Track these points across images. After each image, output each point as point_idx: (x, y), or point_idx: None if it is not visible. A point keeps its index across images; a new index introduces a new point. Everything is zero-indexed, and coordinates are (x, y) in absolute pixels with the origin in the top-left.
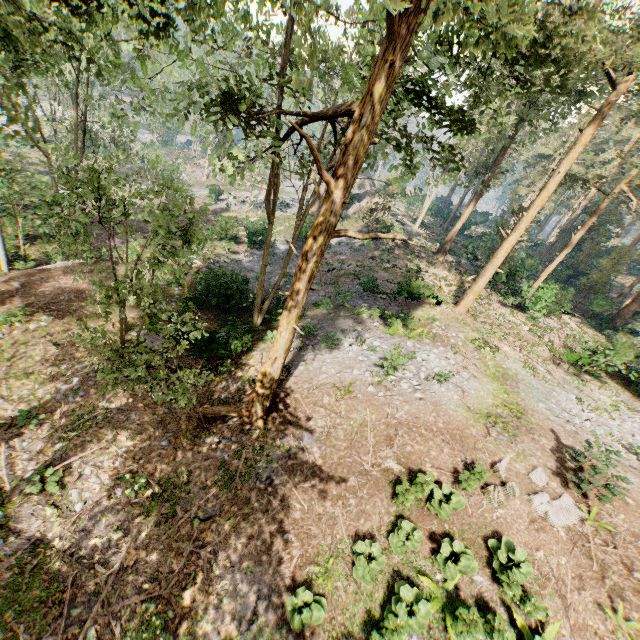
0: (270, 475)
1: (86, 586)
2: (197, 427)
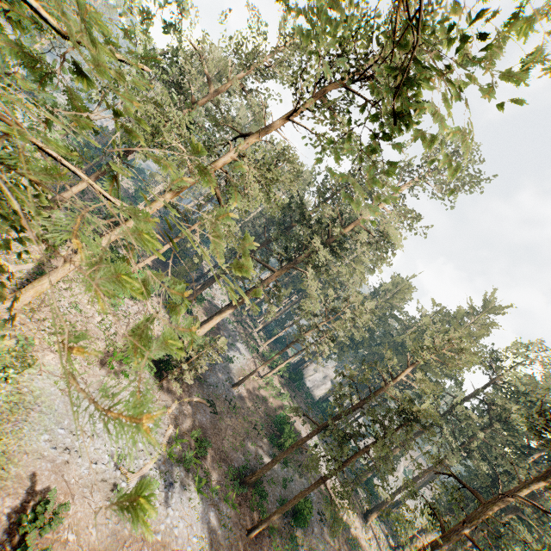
0: None
1: None
2: None
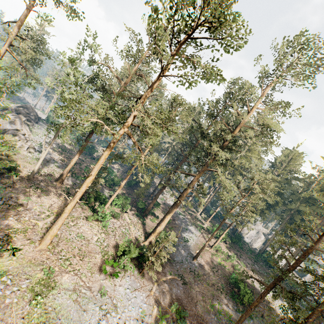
0: None
1: None
2: None
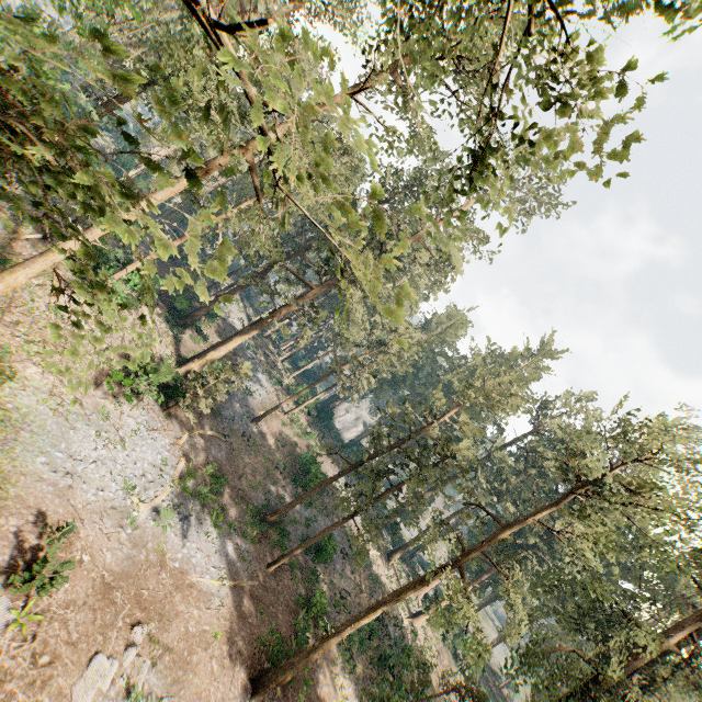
0: None
1: None
2: None
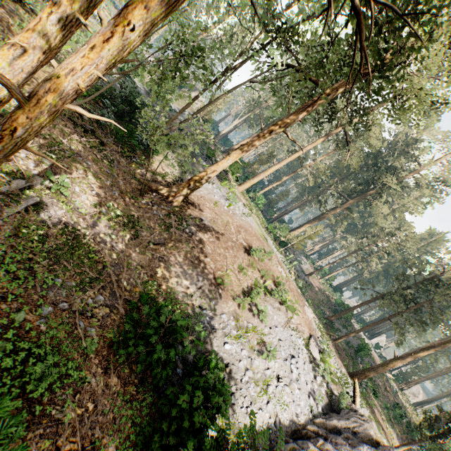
0: (190, 231)
1: (110, 258)
2: (133, 191)
